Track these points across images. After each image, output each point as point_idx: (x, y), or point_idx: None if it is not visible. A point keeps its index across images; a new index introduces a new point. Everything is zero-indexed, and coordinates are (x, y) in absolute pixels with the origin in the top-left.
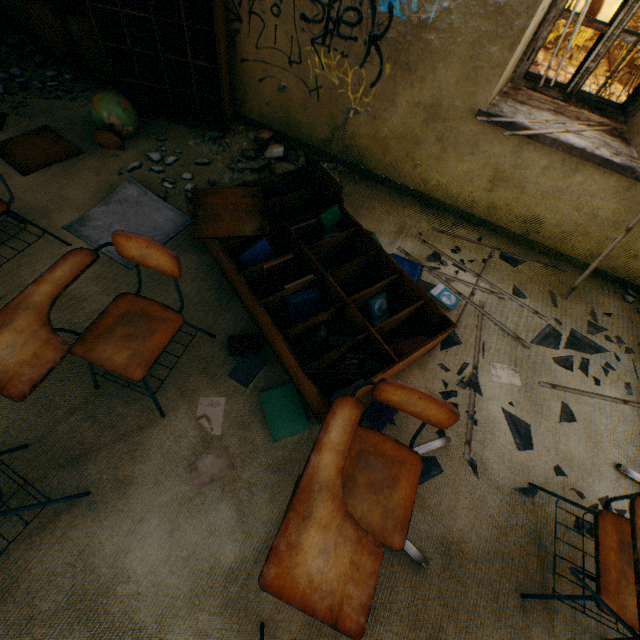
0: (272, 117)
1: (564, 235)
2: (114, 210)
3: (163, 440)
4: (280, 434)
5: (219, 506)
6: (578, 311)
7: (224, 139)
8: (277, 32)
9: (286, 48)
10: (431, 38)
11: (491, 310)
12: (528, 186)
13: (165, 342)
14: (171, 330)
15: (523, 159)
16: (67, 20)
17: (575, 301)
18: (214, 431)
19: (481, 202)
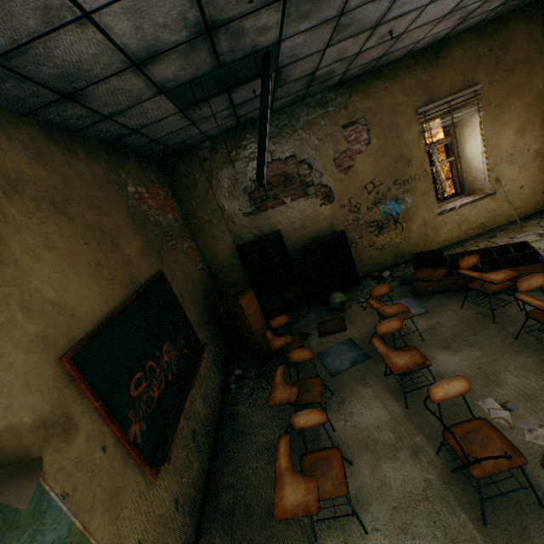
0: (368, 269)
1: (492, 221)
2: None
3: None
4: None
5: None
6: (531, 228)
7: (364, 286)
8: (362, 242)
9: (367, 244)
10: (412, 210)
11: None
12: (468, 218)
13: None
14: None
15: (460, 214)
16: (284, 294)
17: (525, 228)
18: None
19: (460, 234)
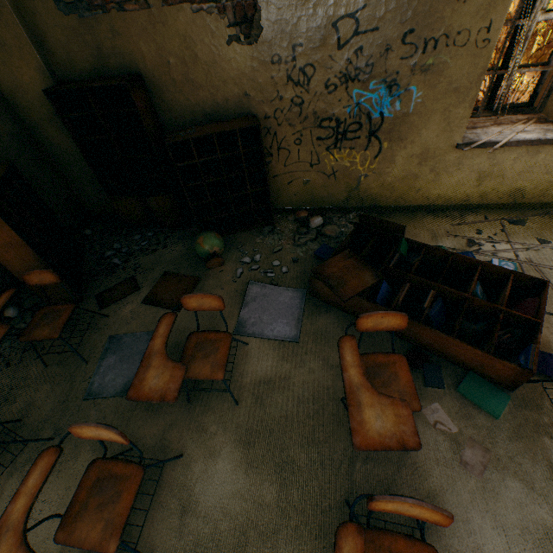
0: (299, 201)
1: (543, 191)
2: (253, 307)
3: (426, 453)
4: (496, 411)
5: (506, 483)
6: None
7: (275, 228)
8: (299, 152)
9: (307, 159)
10: (413, 119)
11: (538, 261)
12: (506, 173)
13: (409, 376)
14: (404, 367)
15: (497, 159)
16: (148, 200)
17: None
18: (452, 430)
19: (473, 194)
